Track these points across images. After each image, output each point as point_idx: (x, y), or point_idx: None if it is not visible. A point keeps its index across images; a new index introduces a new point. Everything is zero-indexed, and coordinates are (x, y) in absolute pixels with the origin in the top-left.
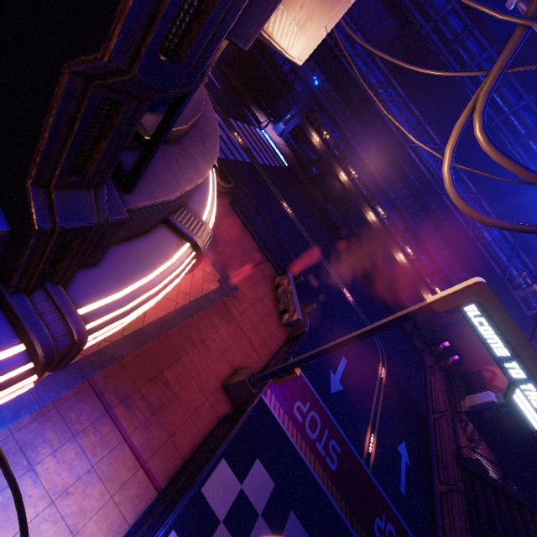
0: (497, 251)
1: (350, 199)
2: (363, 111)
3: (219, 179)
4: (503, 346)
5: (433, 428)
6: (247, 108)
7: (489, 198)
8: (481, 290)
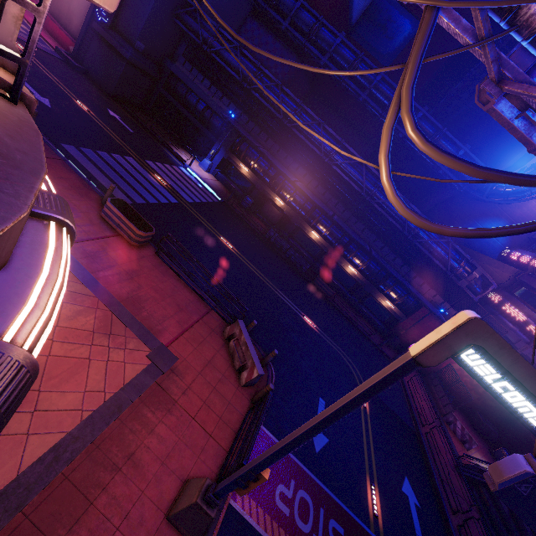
0: (434, 247)
1: (290, 222)
2: (284, 137)
3: (135, 228)
4: (522, 397)
5: (428, 445)
6: (168, 149)
7: (413, 200)
8: (477, 329)
